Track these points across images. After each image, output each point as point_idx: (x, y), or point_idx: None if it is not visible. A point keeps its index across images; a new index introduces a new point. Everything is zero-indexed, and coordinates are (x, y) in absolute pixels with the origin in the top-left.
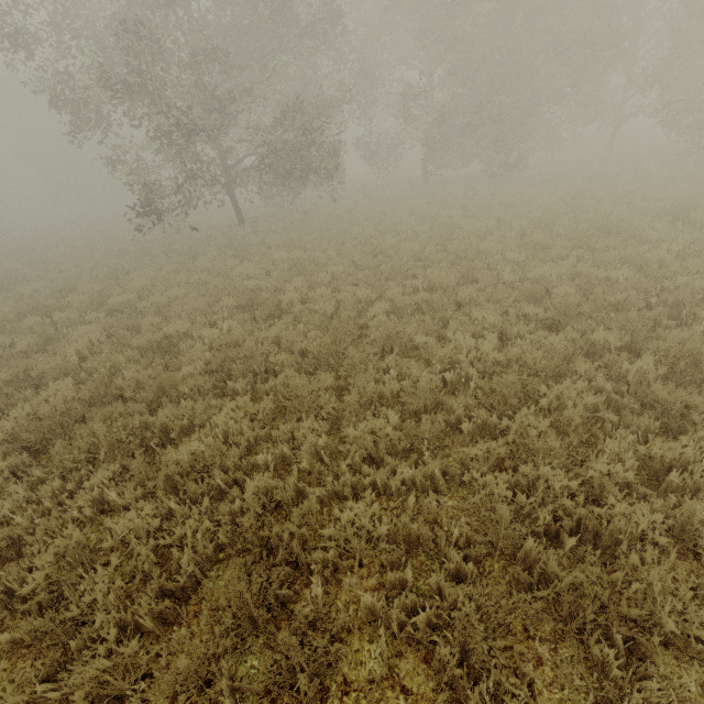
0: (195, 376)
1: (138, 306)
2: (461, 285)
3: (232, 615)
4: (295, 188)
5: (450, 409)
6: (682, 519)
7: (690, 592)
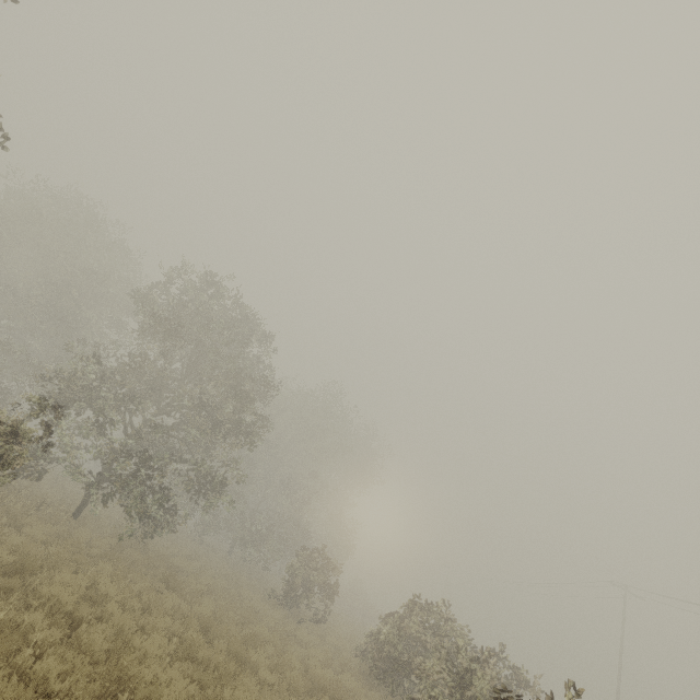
0: None
1: None
2: None
3: None
4: None
5: None
6: None
7: None
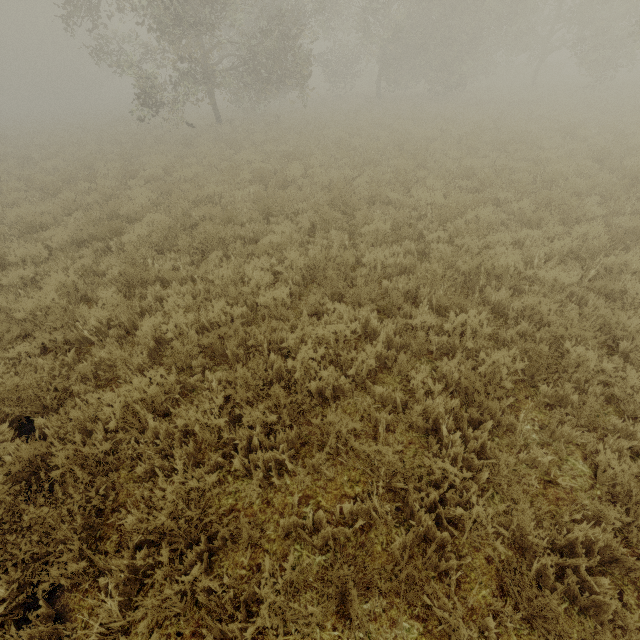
0: (251, 211)
1: (166, 179)
2: (417, 169)
3: (322, 291)
4: (271, 92)
5: (415, 229)
6: (527, 258)
7: (522, 264)
